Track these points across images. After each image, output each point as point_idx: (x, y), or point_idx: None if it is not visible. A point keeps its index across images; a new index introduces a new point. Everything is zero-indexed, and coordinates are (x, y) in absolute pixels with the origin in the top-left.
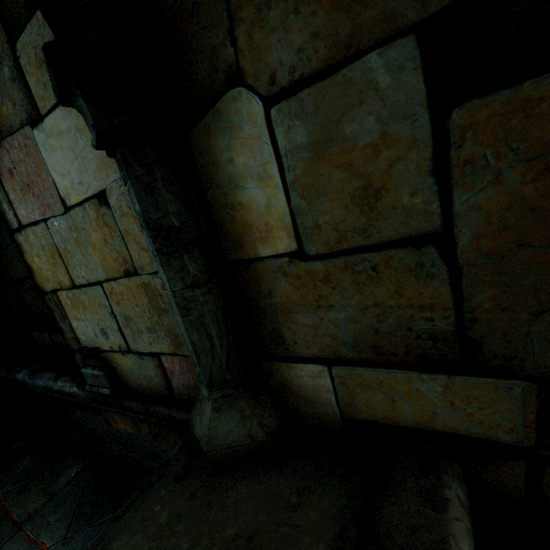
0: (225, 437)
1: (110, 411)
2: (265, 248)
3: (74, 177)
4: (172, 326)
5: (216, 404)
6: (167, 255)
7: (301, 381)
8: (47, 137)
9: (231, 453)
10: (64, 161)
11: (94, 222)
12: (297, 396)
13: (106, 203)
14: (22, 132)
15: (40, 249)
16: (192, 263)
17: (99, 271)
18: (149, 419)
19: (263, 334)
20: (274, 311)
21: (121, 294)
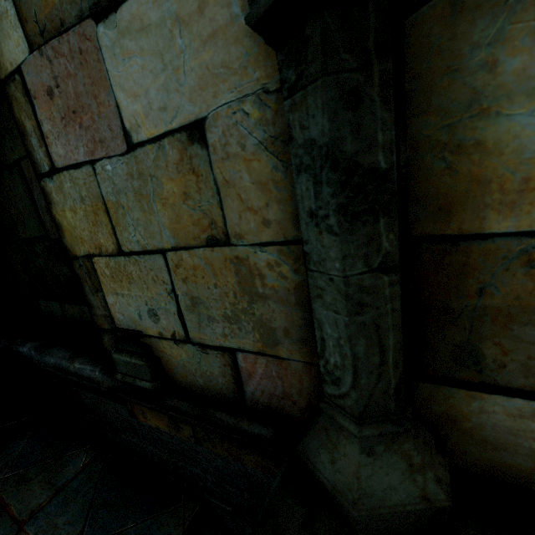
0: (385, 496)
1: (144, 406)
2: (505, 220)
3: (153, 99)
4: (268, 317)
5: (365, 443)
6: (352, 216)
7: (487, 417)
8: (120, 35)
9: (391, 519)
10: (140, 75)
11: (172, 166)
12: (469, 436)
13: (201, 138)
14: (78, 30)
15: (78, 201)
16: (390, 233)
17: (164, 236)
18: (201, 425)
19: (439, 347)
20: (478, 317)
21: (194, 268)
